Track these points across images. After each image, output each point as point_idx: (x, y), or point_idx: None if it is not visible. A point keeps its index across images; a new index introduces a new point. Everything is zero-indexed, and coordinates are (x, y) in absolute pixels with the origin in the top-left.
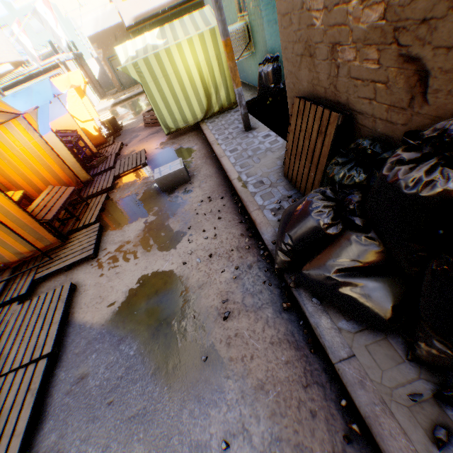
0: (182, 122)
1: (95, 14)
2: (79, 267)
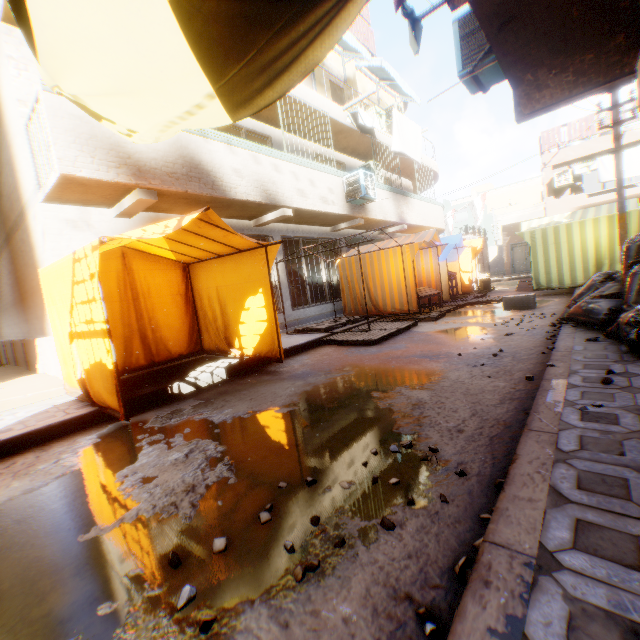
0: (556, 283)
1: (520, 212)
2: (422, 322)
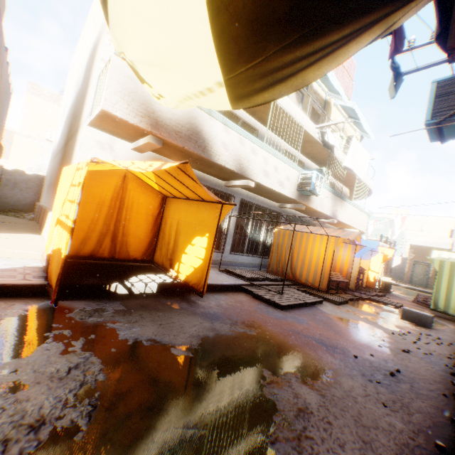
0: (453, 311)
1: (426, 238)
2: (326, 302)
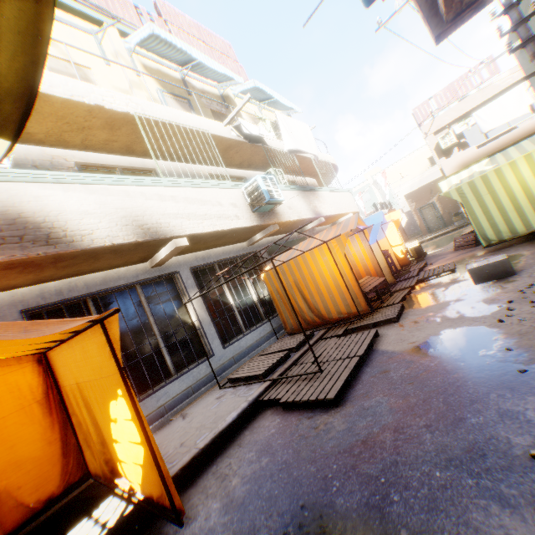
0: (507, 233)
1: (411, 181)
2: (381, 327)
